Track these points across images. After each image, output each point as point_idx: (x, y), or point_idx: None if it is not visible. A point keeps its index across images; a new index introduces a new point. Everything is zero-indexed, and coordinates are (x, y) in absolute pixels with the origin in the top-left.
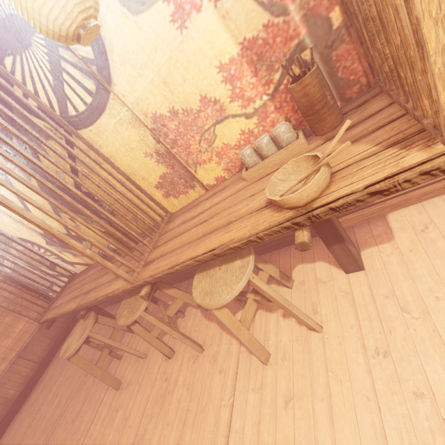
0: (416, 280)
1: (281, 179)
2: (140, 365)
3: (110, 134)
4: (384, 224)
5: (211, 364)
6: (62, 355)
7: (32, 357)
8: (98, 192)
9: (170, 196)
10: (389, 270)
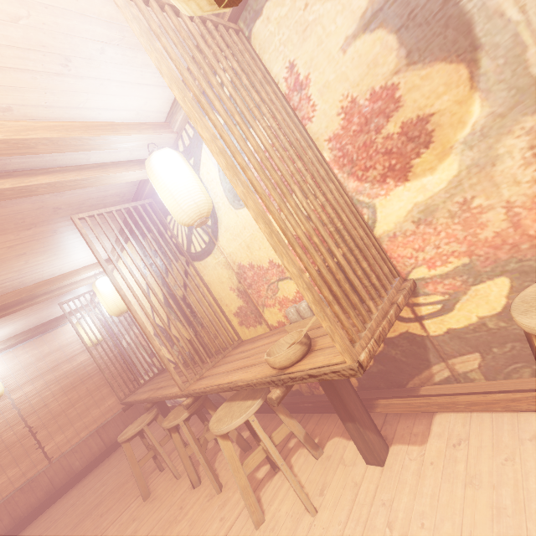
0: (417, 497)
1: (288, 342)
2: (171, 484)
3: (211, 269)
4: (427, 424)
5: (219, 508)
6: (119, 437)
7: (105, 437)
8: (196, 305)
9: (243, 325)
10: (401, 476)
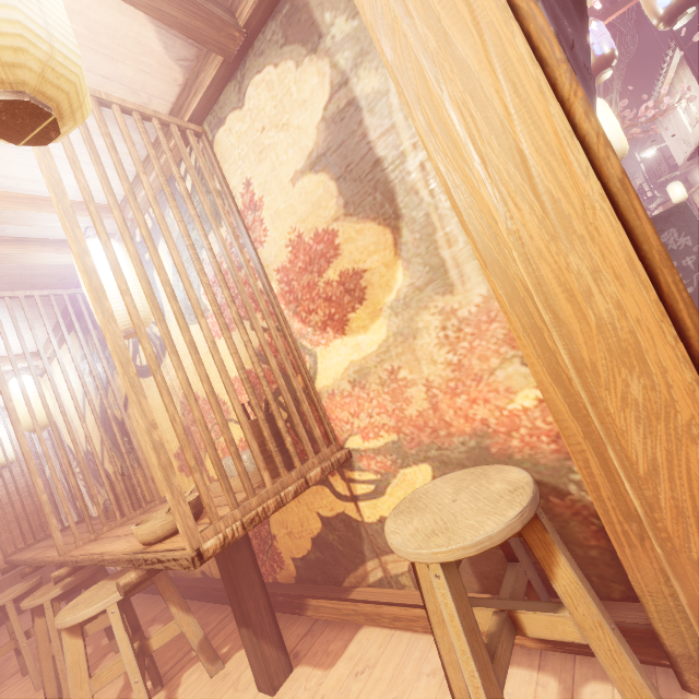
0: None
1: None
2: (24, 698)
3: (155, 390)
4: (347, 640)
5: None
6: None
7: None
8: (135, 435)
9: (184, 471)
10: None
